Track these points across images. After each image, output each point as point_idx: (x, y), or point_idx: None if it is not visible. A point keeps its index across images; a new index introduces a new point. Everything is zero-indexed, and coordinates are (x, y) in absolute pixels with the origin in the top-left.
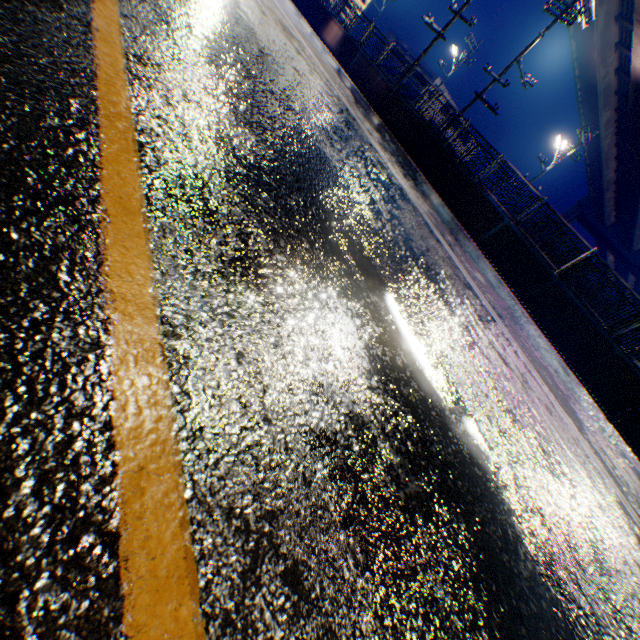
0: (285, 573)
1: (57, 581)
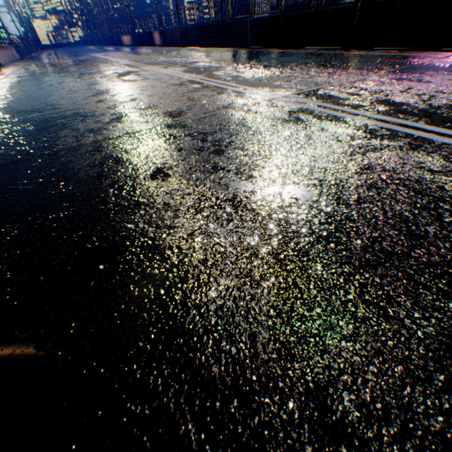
0: None
1: None
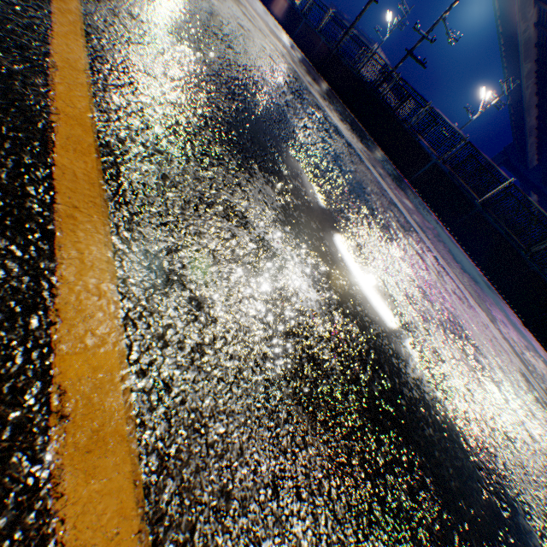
0: (190, 298)
1: (7, 239)
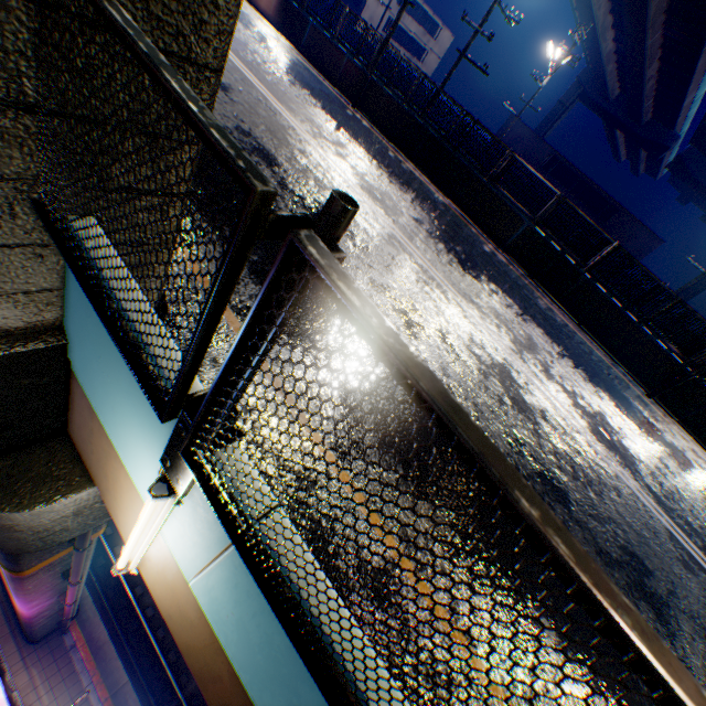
0: None
1: None
